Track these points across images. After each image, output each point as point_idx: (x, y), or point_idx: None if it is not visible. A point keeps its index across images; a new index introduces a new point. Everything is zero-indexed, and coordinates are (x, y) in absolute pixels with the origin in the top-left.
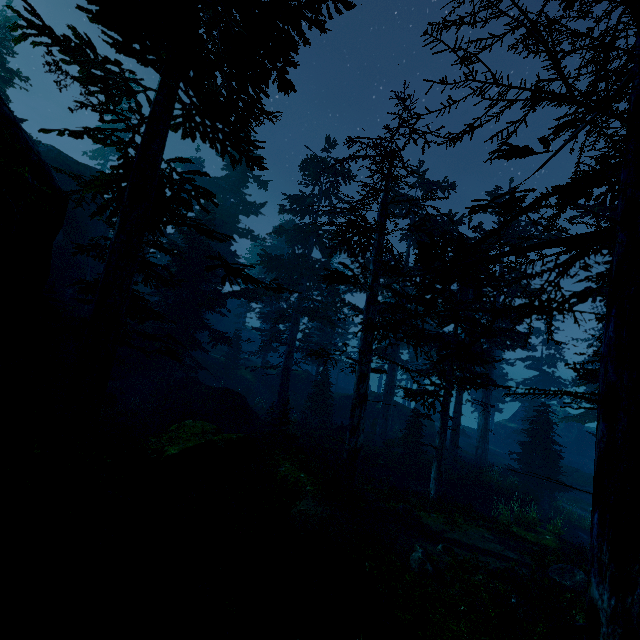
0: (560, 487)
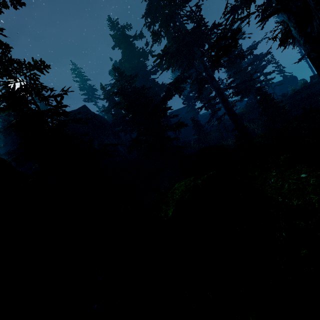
0: None
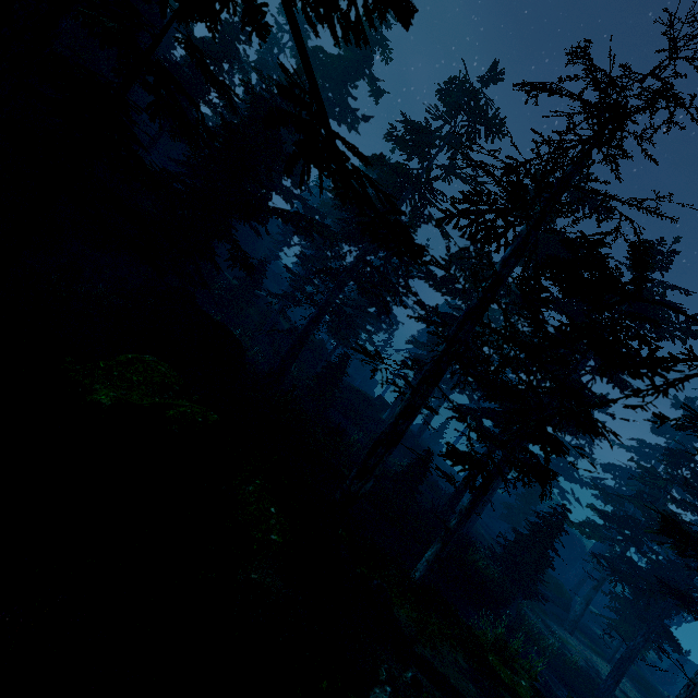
0: (533, 593)
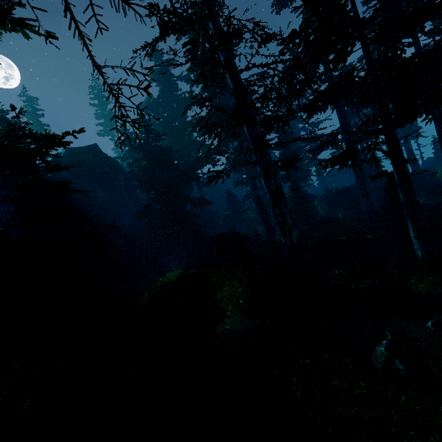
0: None
